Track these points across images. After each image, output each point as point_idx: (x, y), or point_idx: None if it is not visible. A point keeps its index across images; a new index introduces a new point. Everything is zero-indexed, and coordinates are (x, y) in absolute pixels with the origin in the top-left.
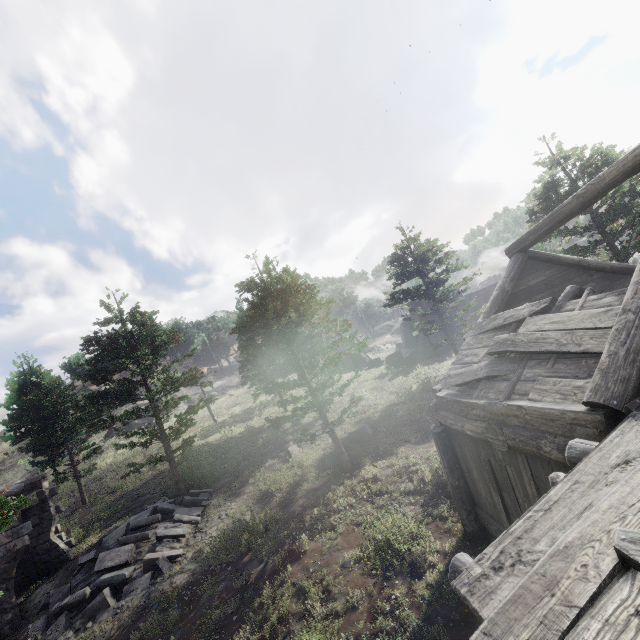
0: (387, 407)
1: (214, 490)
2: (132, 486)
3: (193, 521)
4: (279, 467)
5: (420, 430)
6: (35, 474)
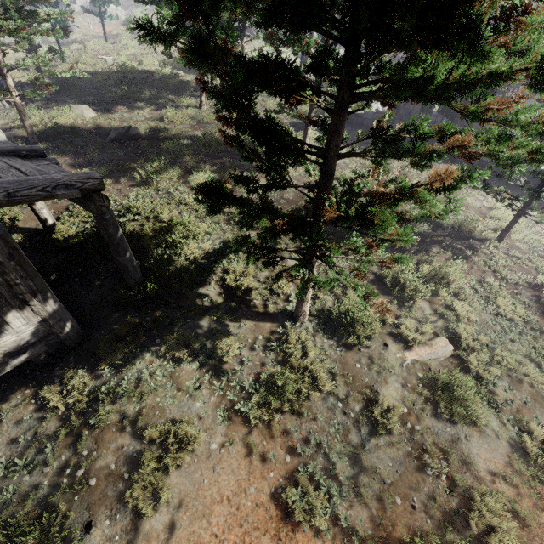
0: (189, 136)
1: (51, 99)
2: (85, 68)
3: (2, 105)
4: (39, 109)
5: (116, 163)
6: (129, 24)
